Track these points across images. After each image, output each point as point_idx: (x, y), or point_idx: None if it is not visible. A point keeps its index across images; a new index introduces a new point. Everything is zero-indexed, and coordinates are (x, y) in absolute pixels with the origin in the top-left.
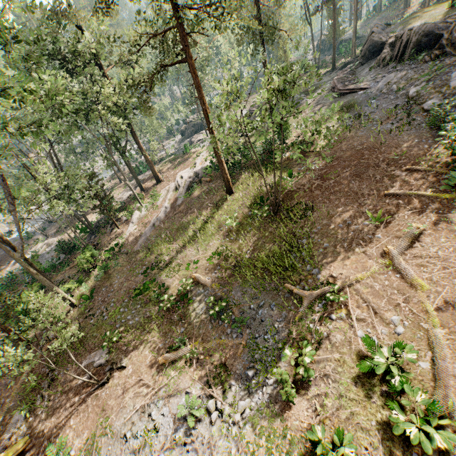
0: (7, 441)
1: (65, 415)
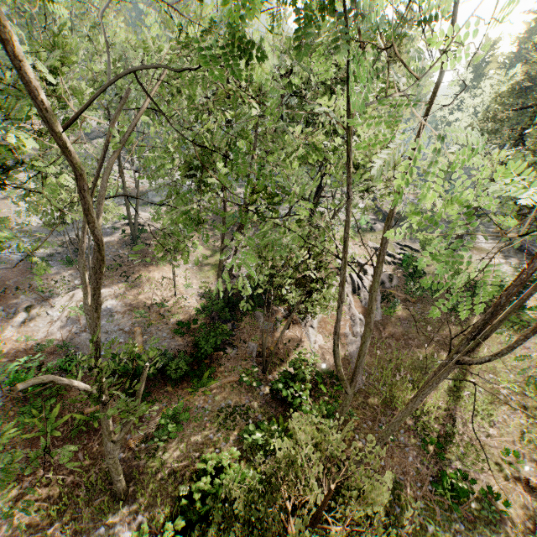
0: None
1: None
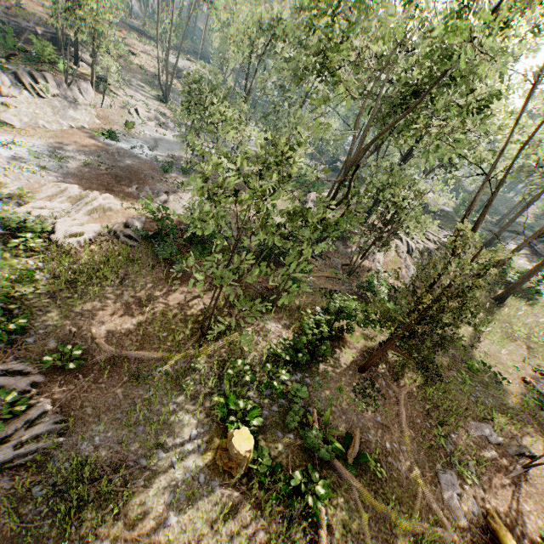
0: (460, 510)
1: (509, 495)
